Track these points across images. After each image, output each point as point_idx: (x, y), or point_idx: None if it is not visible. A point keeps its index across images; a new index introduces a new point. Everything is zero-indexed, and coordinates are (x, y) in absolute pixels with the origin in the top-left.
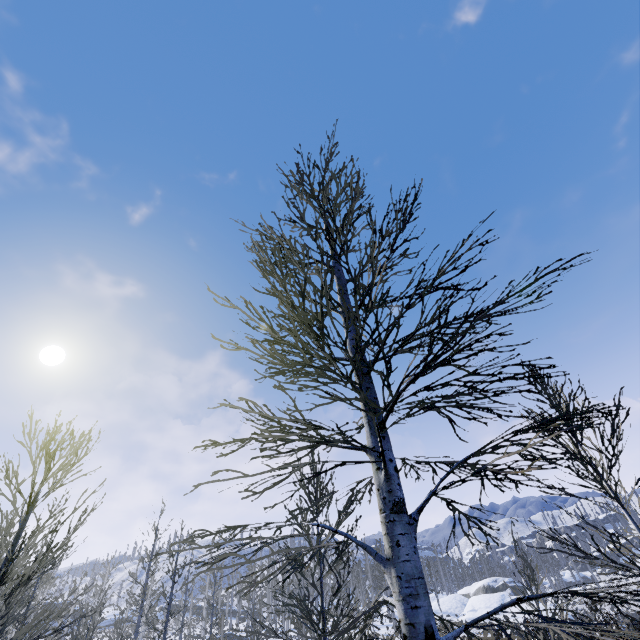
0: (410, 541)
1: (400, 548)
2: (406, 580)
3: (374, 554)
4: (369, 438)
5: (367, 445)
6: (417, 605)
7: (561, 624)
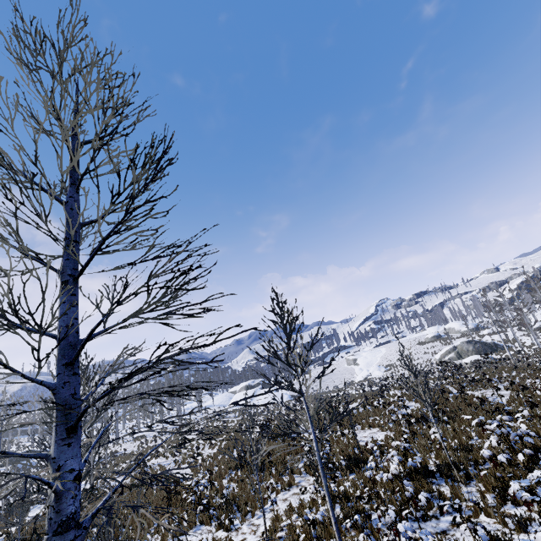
0: None
1: None
2: None
3: None
4: (53, 445)
5: (50, 452)
6: None
7: None
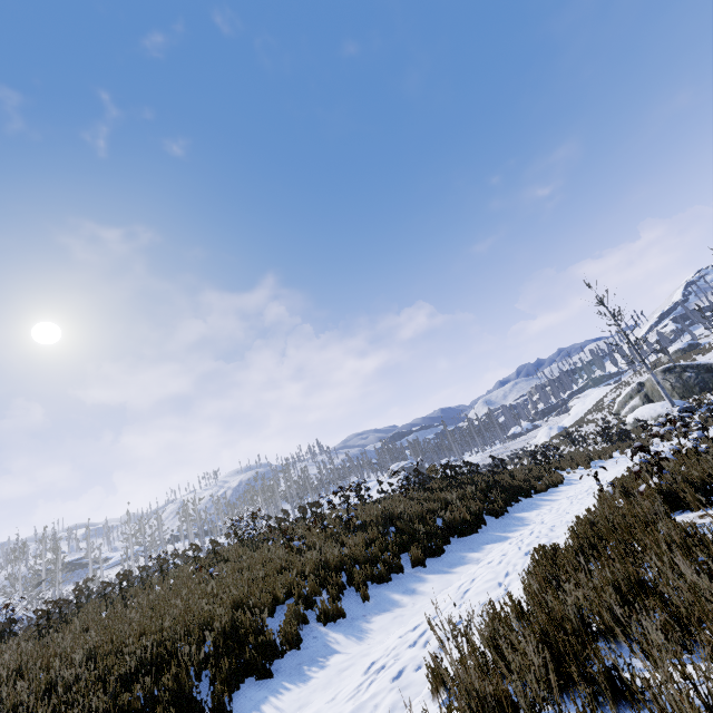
0: None
1: None
2: None
3: None
4: None
5: None
6: None
7: None
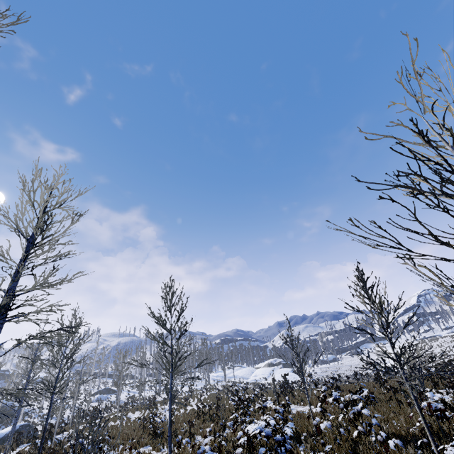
0: None
1: None
2: None
3: None
4: None
5: None
6: None
7: None
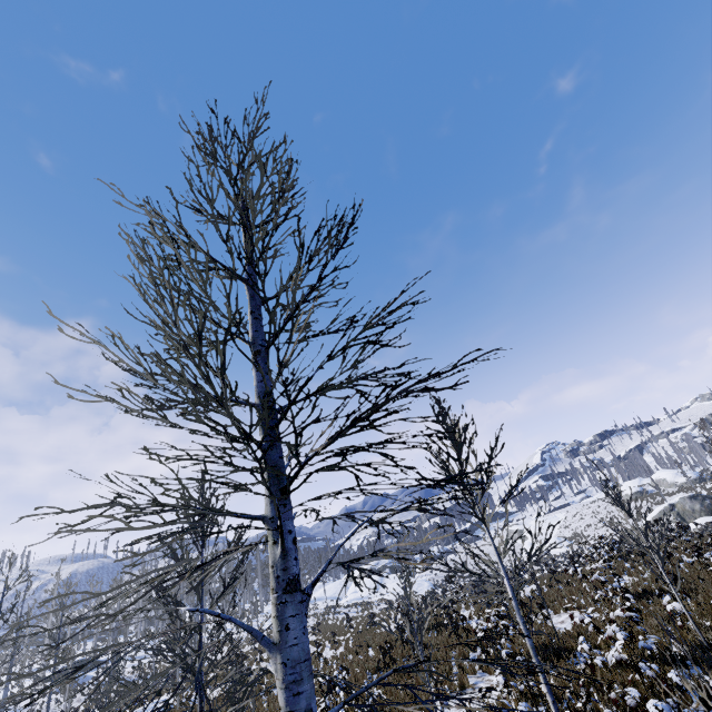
0: (301, 622)
1: (289, 632)
2: (291, 666)
3: (260, 638)
4: (269, 506)
5: (265, 513)
6: (300, 691)
7: (426, 705)
